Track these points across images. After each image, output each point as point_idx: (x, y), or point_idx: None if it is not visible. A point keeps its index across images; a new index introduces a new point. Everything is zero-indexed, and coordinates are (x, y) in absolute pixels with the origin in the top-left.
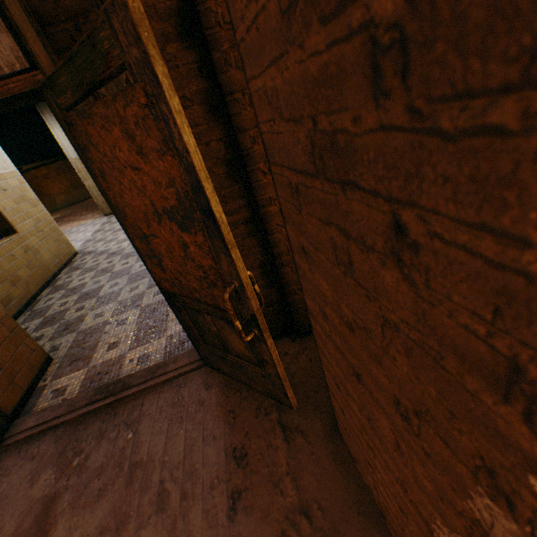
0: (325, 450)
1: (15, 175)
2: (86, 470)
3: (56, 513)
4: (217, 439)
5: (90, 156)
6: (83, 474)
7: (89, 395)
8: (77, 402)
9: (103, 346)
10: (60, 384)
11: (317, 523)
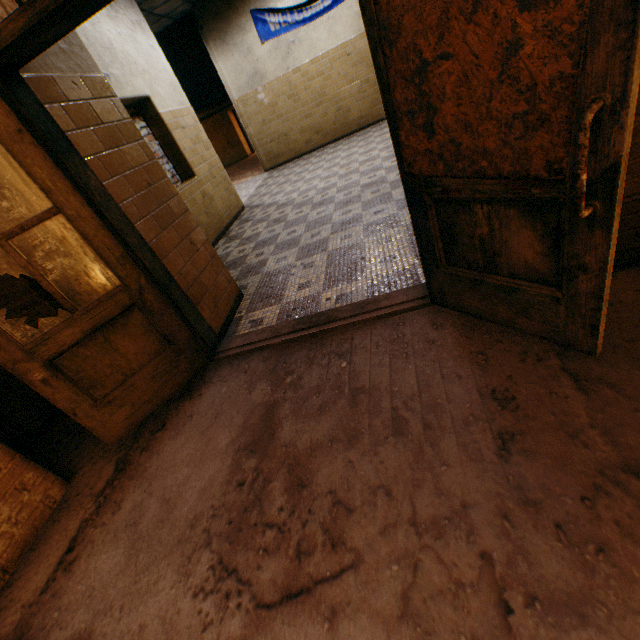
0: None
1: (190, 113)
2: (301, 388)
3: (279, 417)
4: (463, 378)
5: None
6: (299, 391)
7: (291, 324)
8: (280, 329)
9: (292, 286)
10: (256, 317)
11: None
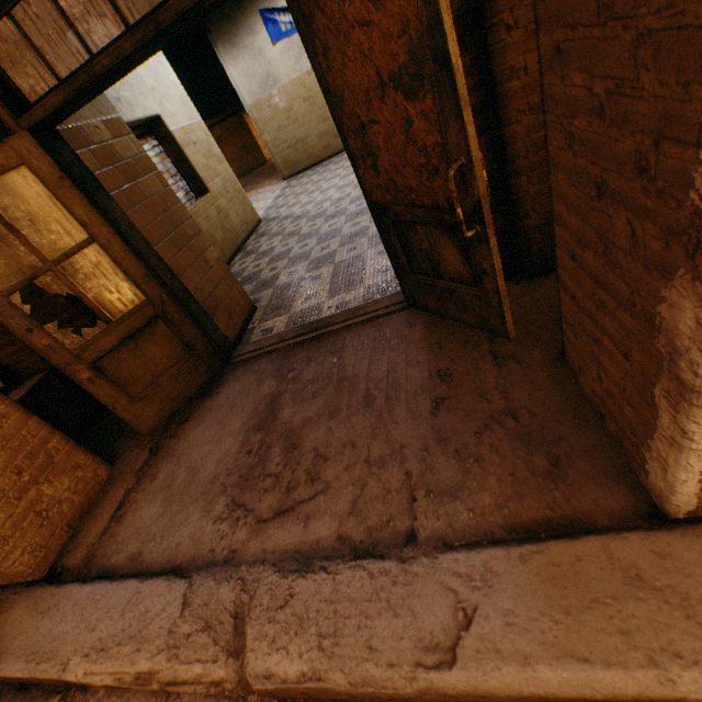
0: (542, 374)
1: (201, 127)
2: (300, 381)
3: (281, 404)
4: (420, 363)
5: (313, 28)
6: (298, 383)
7: (295, 331)
8: (285, 335)
9: (300, 297)
10: (267, 326)
11: (524, 422)
